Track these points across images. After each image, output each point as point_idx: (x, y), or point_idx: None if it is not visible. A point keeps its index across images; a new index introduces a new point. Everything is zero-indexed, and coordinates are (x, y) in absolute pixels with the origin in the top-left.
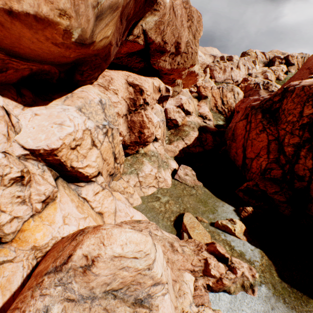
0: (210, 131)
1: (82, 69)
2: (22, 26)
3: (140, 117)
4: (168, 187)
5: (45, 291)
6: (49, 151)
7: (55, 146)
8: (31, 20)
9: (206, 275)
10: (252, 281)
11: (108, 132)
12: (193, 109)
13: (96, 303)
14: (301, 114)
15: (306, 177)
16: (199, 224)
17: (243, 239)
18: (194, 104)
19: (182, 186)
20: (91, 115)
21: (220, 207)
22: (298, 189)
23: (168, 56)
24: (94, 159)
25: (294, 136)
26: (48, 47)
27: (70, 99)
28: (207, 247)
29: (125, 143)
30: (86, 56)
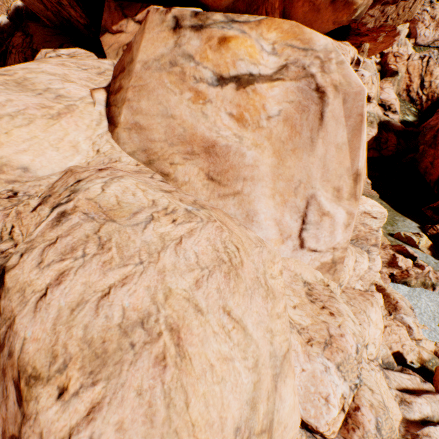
0: (393, 130)
1: None
2: (330, 11)
3: None
4: None
5: None
6: None
7: None
8: (341, 5)
9: (390, 266)
10: (434, 282)
11: None
12: (375, 93)
13: None
14: None
15: None
16: None
17: (426, 253)
18: (378, 85)
19: None
20: None
21: (400, 222)
22: None
23: (378, 8)
24: None
25: None
26: (326, 25)
27: None
28: (392, 247)
29: None
30: None
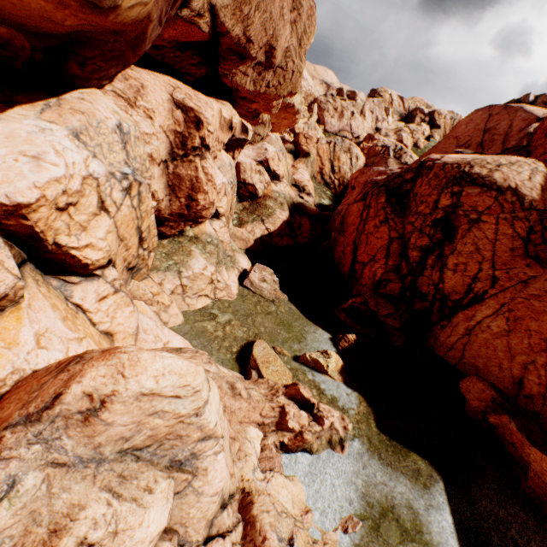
0: (308, 214)
1: (84, 54)
2: None
3: (192, 170)
4: (232, 299)
5: (9, 453)
6: (10, 208)
7: (25, 199)
8: None
9: (281, 429)
10: (342, 435)
11: (132, 188)
12: (285, 171)
13: (106, 468)
14: (437, 205)
15: (429, 296)
16: (277, 358)
17: (338, 379)
18: (287, 163)
19: (255, 298)
20: (99, 150)
21: (311, 334)
22: (418, 311)
23: (252, 68)
24: (102, 234)
25: (423, 236)
26: None
27: (54, 109)
28: (286, 390)
29: (161, 213)
30: (97, 30)
